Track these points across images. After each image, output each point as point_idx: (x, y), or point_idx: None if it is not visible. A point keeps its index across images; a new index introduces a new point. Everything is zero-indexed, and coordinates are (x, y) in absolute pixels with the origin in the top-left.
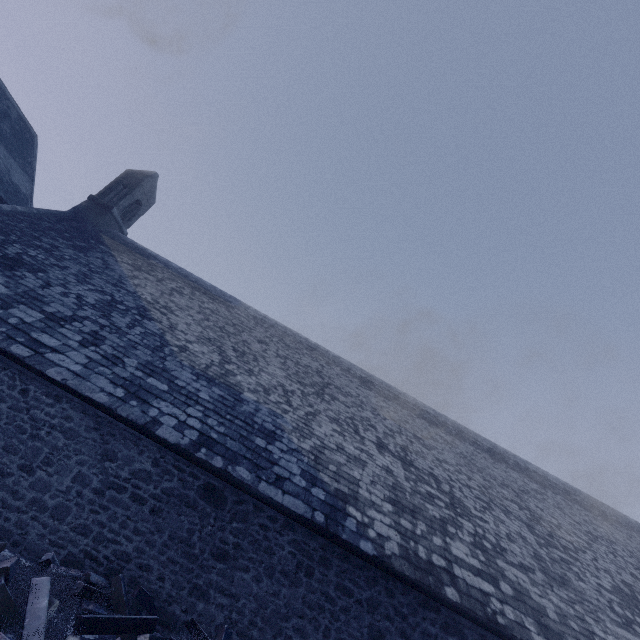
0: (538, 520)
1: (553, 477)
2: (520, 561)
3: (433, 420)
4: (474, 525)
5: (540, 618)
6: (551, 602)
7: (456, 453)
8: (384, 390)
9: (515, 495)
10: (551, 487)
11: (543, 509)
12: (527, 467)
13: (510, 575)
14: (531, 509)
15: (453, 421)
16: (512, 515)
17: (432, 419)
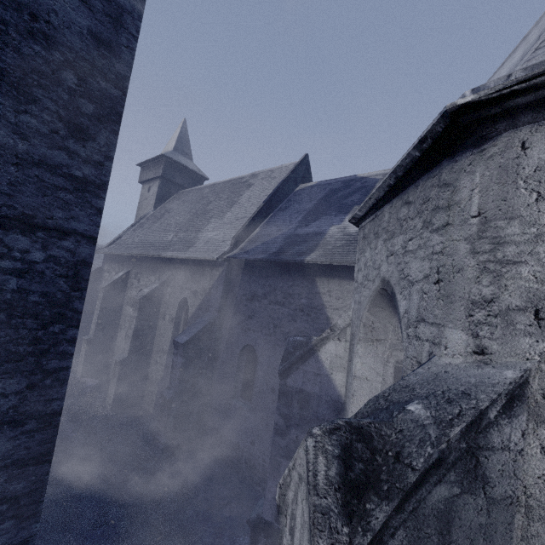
0: None
1: None
2: None
3: None
4: None
5: None
6: None
7: None
8: None
9: None
10: None
11: None
12: None
13: None
14: None
15: None
16: None
17: None
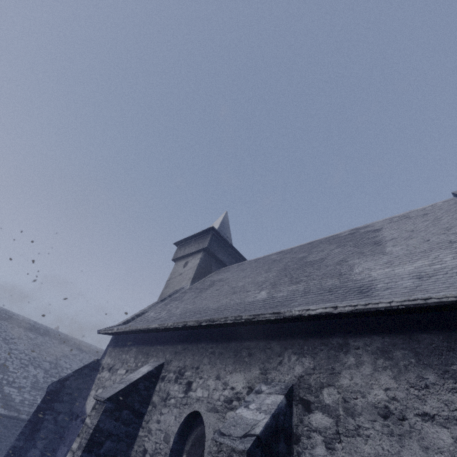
0: (57, 367)
1: (94, 346)
2: (21, 385)
3: (31, 327)
4: (5, 375)
5: (8, 402)
6: (22, 397)
7: (31, 343)
8: (3, 314)
9: (55, 358)
10: (89, 351)
11: (68, 362)
12: (81, 344)
13: (7, 391)
14: (58, 363)
15: (46, 326)
16: (40, 368)
17: (31, 327)
